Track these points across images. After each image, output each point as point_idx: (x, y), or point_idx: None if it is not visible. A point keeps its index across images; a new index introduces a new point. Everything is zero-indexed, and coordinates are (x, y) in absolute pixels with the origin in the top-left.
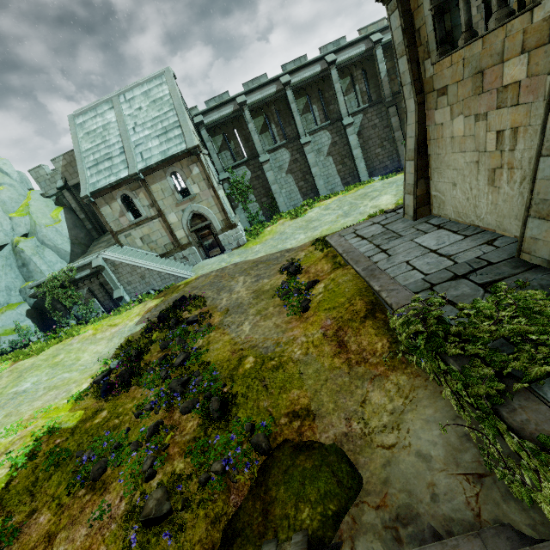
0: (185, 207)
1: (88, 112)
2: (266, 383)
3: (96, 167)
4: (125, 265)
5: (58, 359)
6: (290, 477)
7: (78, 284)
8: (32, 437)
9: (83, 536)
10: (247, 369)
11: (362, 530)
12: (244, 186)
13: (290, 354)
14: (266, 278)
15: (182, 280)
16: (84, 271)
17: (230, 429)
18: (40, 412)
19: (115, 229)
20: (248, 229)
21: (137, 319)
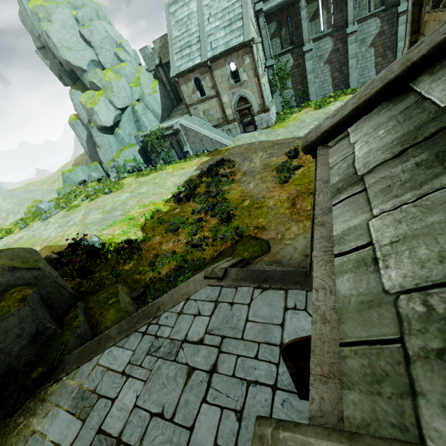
0: (235, 91)
1: (178, 1)
2: (250, 213)
3: (181, 53)
4: (191, 130)
5: (156, 181)
6: (245, 245)
7: (165, 138)
8: (150, 211)
9: (171, 245)
10: (244, 206)
11: (261, 261)
12: (285, 73)
13: (267, 203)
14: (276, 156)
15: (225, 147)
16: (169, 130)
17: (229, 227)
18: (152, 203)
19: (188, 103)
20: (279, 113)
21: (195, 167)
